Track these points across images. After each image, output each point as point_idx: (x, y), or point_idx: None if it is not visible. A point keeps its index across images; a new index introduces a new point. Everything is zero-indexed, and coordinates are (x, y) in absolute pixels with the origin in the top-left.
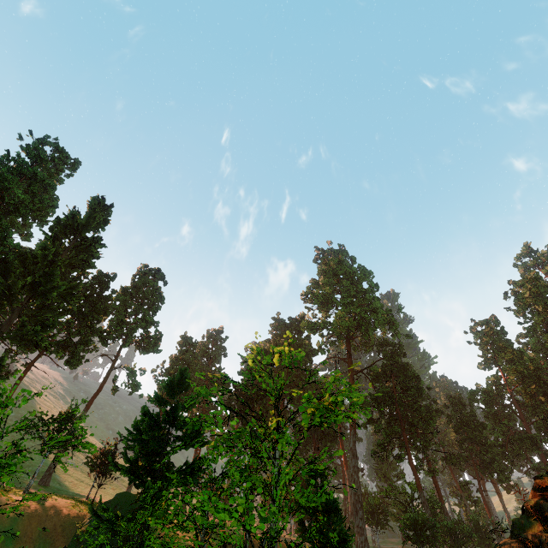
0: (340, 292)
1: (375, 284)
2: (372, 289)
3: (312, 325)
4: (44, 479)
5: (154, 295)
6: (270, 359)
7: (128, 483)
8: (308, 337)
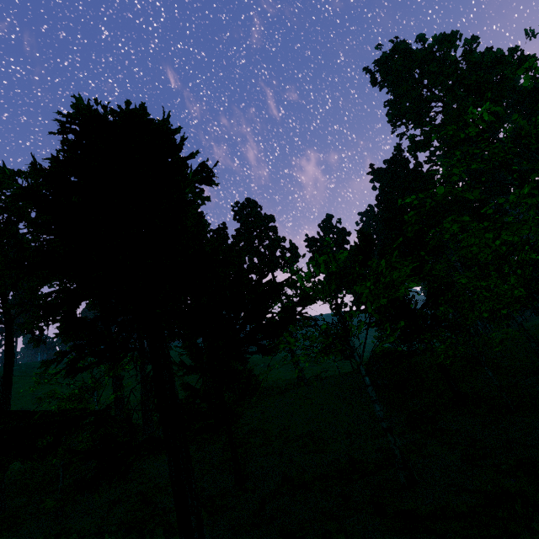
0: (429, 87)
1: (471, 40)
2: (469, 51)
3: (421, 143)
4: (300, 378)
5: (263, 220)
6: (475, 129)
7: (342, 363)
8: (419, 163)
